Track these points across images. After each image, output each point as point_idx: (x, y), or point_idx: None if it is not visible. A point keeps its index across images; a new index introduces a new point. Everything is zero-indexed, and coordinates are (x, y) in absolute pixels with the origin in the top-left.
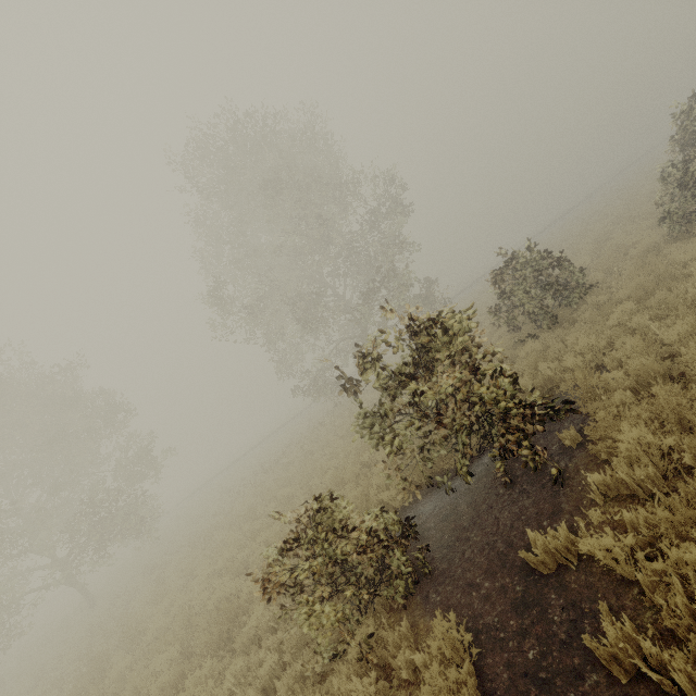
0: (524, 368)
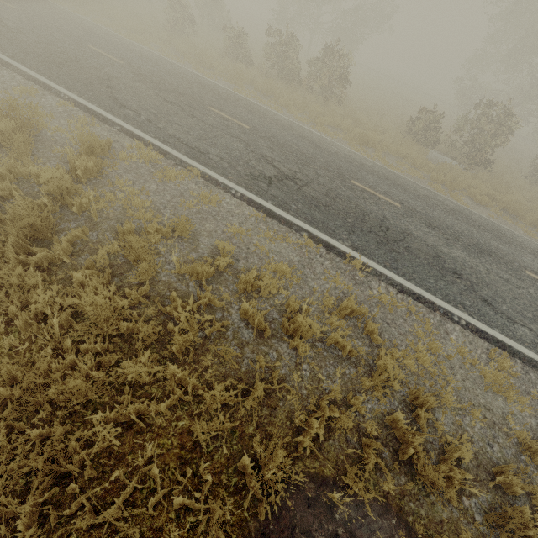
0: (503, 171)
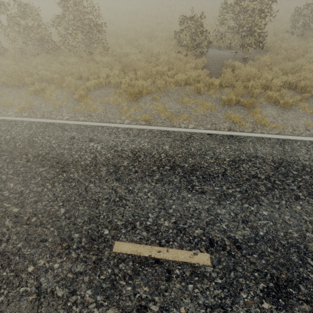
0: (274, 38)
